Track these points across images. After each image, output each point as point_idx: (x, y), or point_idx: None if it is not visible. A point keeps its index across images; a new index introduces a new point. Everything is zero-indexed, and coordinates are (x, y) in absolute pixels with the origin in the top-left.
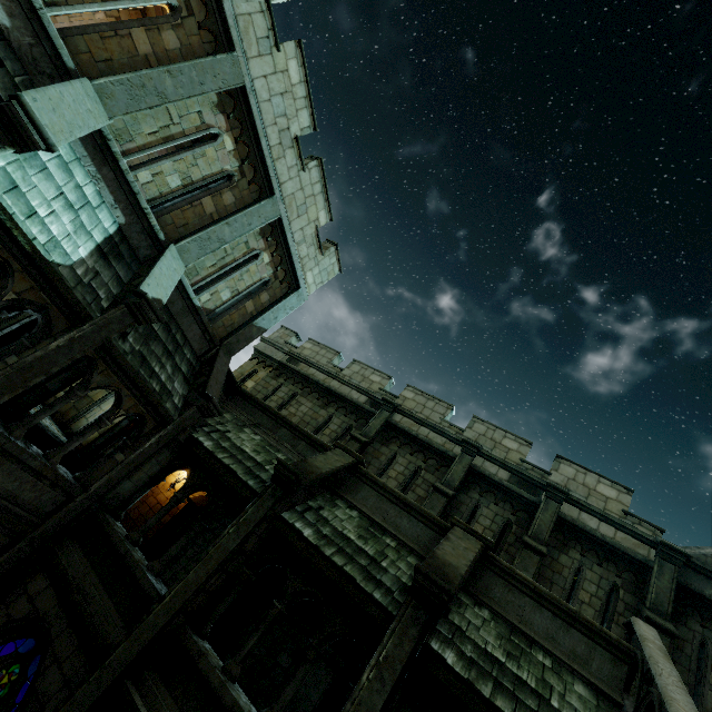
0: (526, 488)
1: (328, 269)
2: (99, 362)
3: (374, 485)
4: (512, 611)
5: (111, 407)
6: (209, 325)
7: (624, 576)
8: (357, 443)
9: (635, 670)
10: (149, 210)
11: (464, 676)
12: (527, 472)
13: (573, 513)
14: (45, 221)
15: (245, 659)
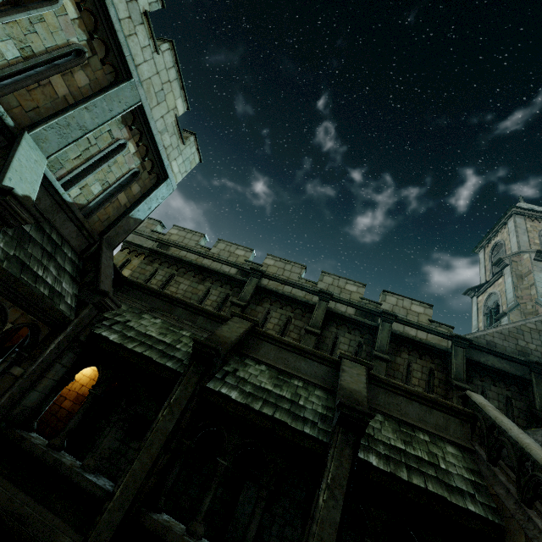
0: (368, 318)
1: (190, 159)
2: None
3: (272, 341)
4: (393, 409)
5: None
6: (85, 221)
7: (435, 362)
8: (238, 307)
9: (475, 425)
10: None
11: (388, 471)
12: (367, 306)
13: (400, 328)
14: None
15: (205, 516)
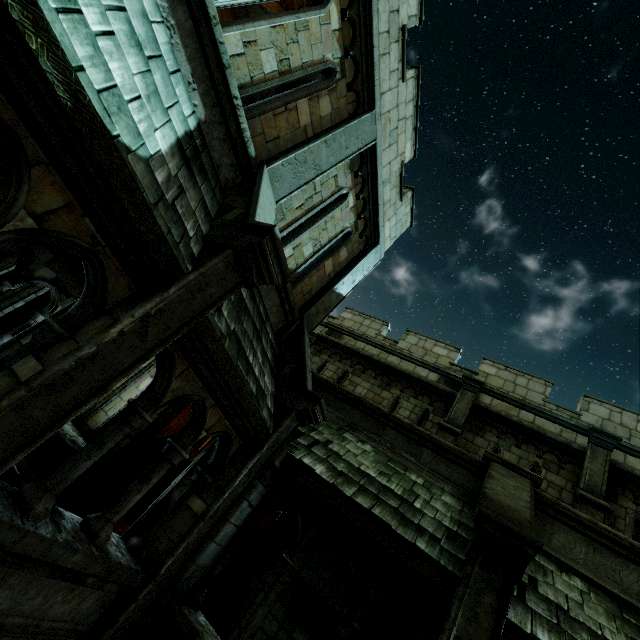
0: None
1: (402, 220)
2: (177, 356)
3: (574, 524)
4: None
5: (186, 428)
6: (291, 291)
7: None
8: (450, 435)
9: None
10: (239, 102)
11: None
12: None
13: None
14: (96, 46)
15: None
